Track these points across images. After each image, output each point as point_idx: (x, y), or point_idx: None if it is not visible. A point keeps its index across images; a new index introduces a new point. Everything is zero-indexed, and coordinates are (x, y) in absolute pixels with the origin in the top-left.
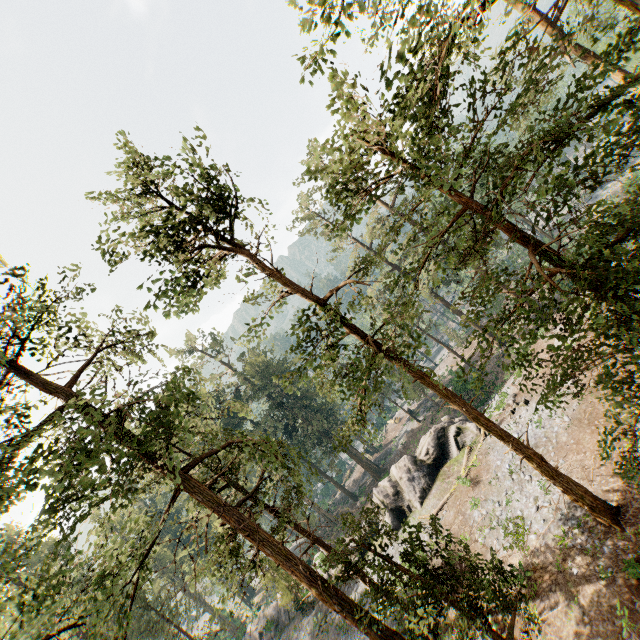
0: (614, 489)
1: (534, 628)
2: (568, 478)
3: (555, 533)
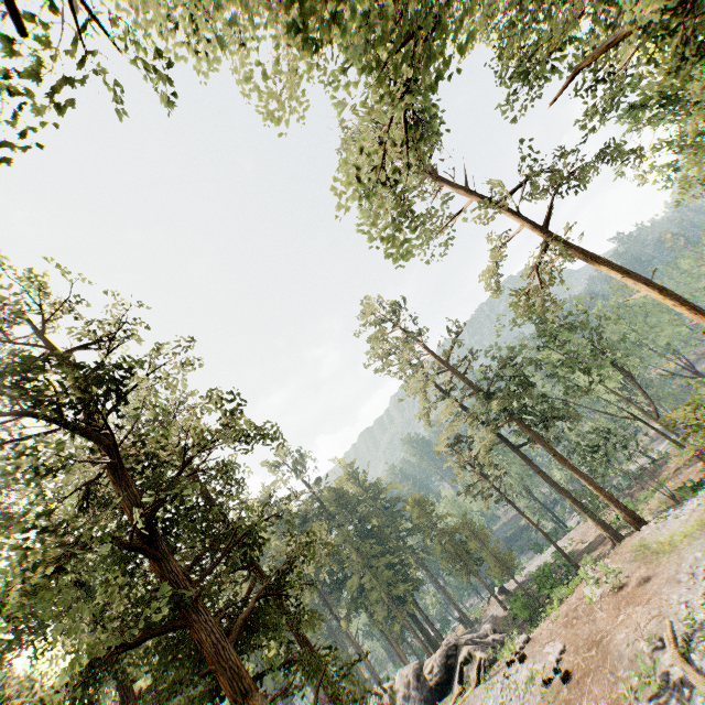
0: None
1: None
2: None
3: None
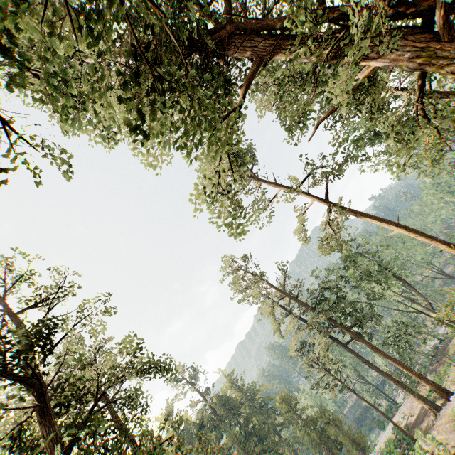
0: None
1: None
2: None
3: None
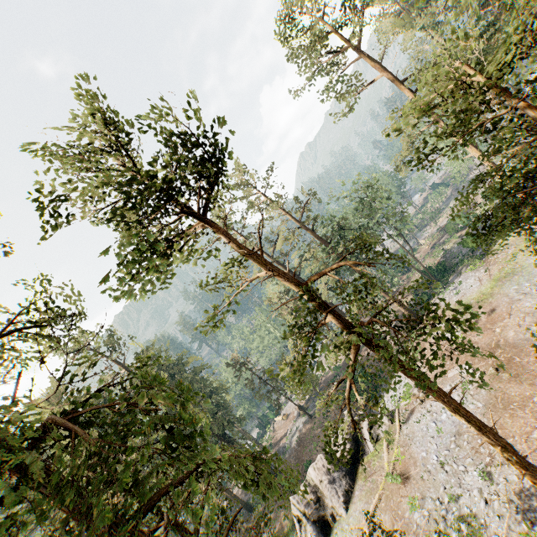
0: None
1: None
2: (535, 466)
3: (517, 530)
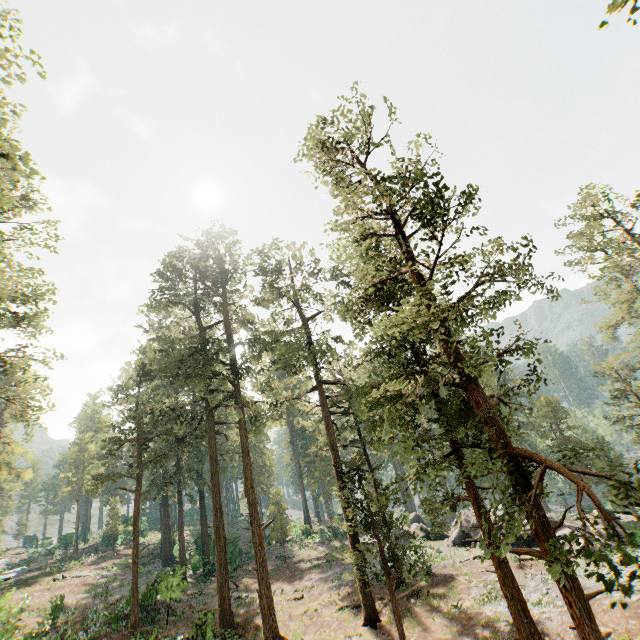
0: (563, 637)
1: (428, 620)
2: (512, 577)
3: (501, 616)
